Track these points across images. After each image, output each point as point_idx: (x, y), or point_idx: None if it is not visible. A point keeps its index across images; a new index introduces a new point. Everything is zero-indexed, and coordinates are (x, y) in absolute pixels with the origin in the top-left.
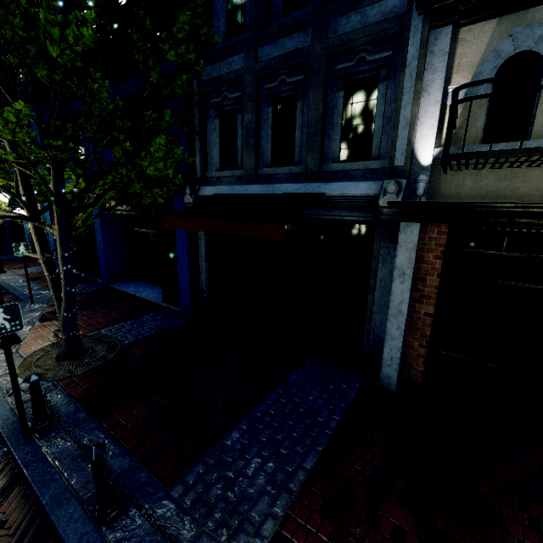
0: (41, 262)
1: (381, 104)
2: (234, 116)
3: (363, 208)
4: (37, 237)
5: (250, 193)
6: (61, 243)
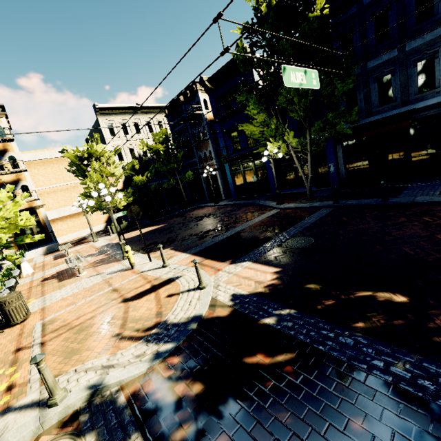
0: (299, 167)
1: (437, 67)
2: (354, 92)
3: (436, 108)
4: (297, 158)
5: (372, 120)
6: (311, 156)
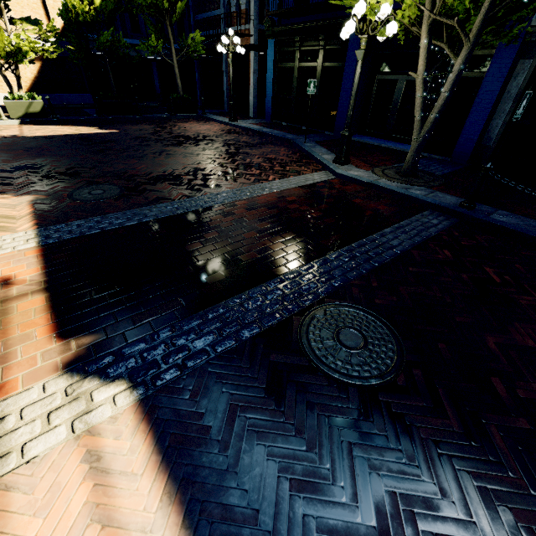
0: (421, 82)
1: None
2: None
3: None
4: (427, 55)
5: None
6: (466, 59)
